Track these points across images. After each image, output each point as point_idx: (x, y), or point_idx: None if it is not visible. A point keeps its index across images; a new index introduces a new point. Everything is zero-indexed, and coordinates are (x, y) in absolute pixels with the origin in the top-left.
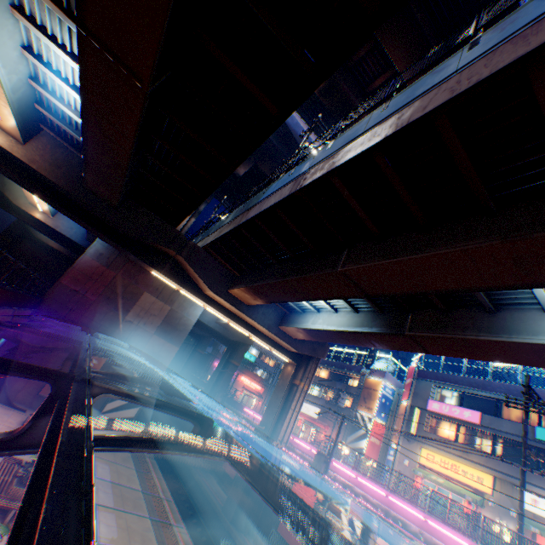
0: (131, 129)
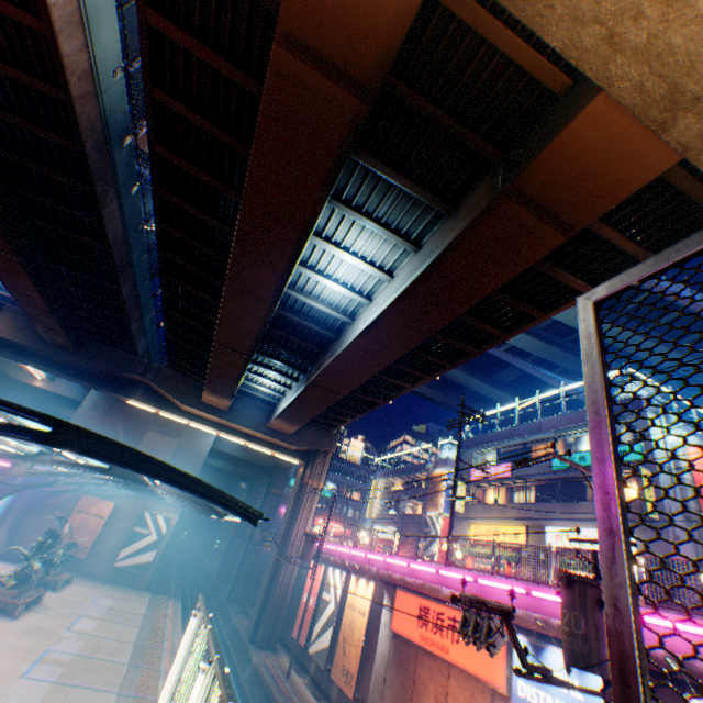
0: (32, 284)
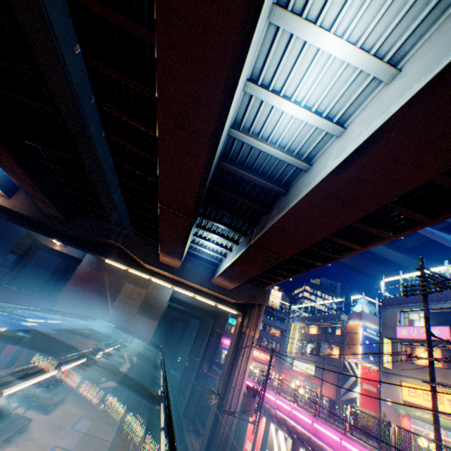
0: (10, 158)
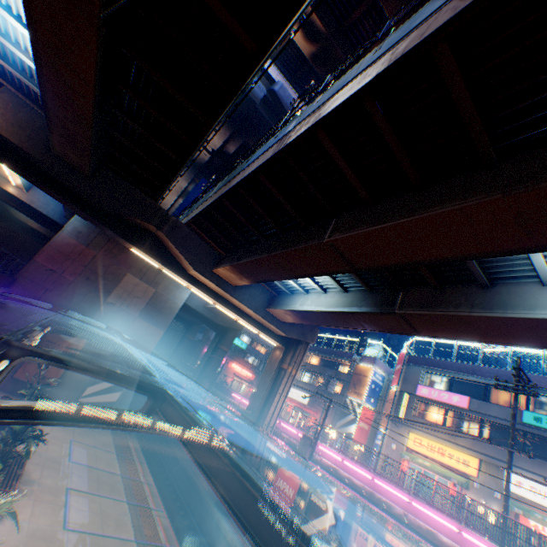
0: (89, 70)
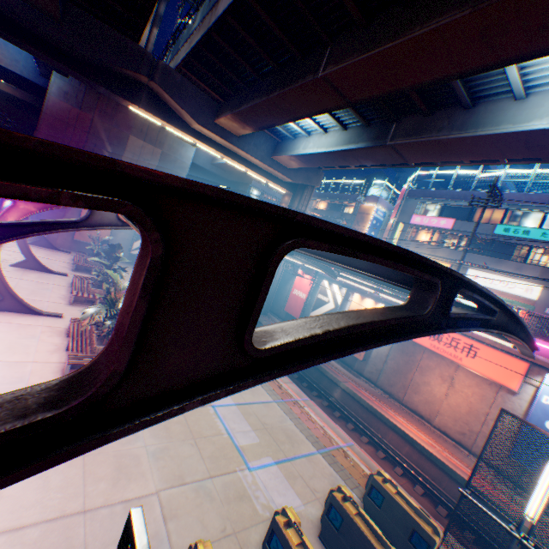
0: None
